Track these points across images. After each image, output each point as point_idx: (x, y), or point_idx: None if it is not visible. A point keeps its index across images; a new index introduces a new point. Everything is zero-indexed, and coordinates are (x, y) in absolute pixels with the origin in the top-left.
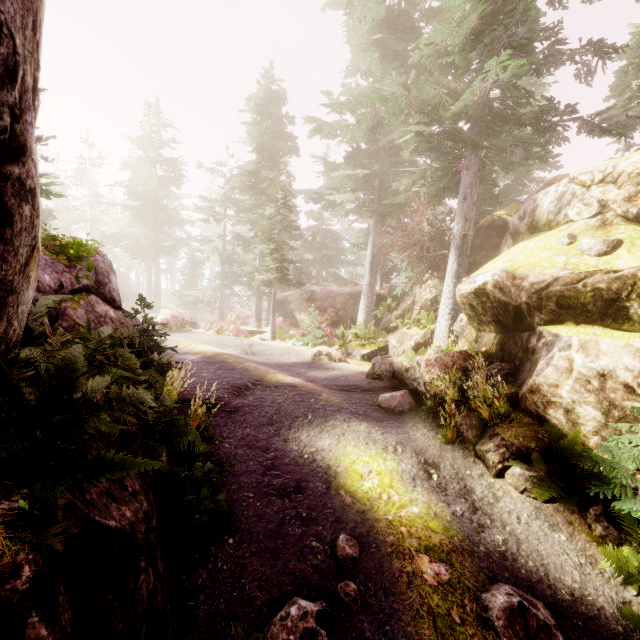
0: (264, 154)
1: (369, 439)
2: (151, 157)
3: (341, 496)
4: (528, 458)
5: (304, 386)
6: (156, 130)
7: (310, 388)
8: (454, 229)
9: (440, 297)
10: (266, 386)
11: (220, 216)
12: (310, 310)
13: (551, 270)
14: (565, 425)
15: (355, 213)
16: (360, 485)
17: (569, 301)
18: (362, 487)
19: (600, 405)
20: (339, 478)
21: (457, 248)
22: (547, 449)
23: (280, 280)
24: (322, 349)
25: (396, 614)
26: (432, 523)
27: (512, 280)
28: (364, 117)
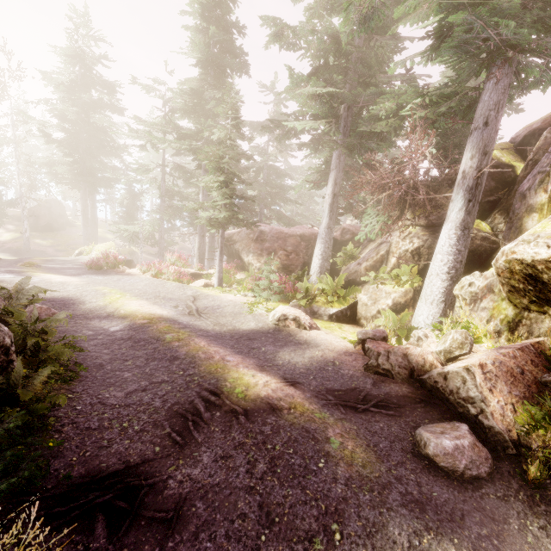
0: (209, 70)
1: None
2: (80, 72)
3: None
4: None
5: (291, 407)
6: (86, 43)
7: (302, 413)
8: (466, 165)
9: (423, 249)
10: (229, 412)
11: (157, 140)
12: (258, 252)
13: None
14: None
15: (309, 147)
16: None
17: None
18: None
19: None
20: None
21: (467, 190)
22: None
23: (229, 219)
24: (288, 312)
25: None
26: None
27: None
28: (357, 0)
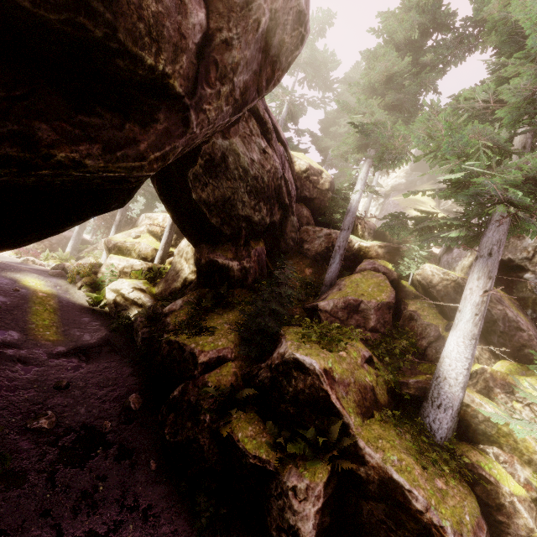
0: None
1: (37, 277)
2: None
3: (20, 284)
4: (89, 284)
5: (13, 264)
6: None
7: (16, 265)
8: (117, 217)
9: None
10: None
11: None
12: None
13: (121, 239)
14: (102, 277)
15: None
16: (28, 283)
17: (121, 249)
18: (28, 284)
19: (110, 272)
20: (20, 282)
21: (116, 226)
22: (95, 282)
23: None
24: (30, 258)
25: (28, 295)
26: (49, 291)
27: (111, 240)
28: None
